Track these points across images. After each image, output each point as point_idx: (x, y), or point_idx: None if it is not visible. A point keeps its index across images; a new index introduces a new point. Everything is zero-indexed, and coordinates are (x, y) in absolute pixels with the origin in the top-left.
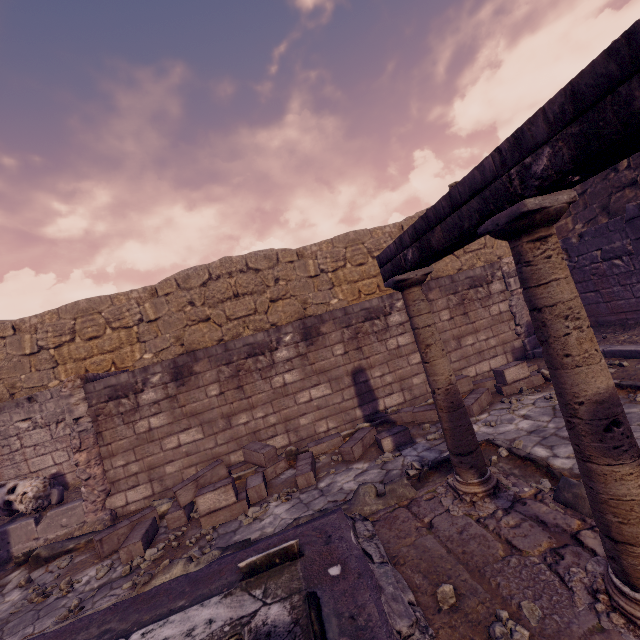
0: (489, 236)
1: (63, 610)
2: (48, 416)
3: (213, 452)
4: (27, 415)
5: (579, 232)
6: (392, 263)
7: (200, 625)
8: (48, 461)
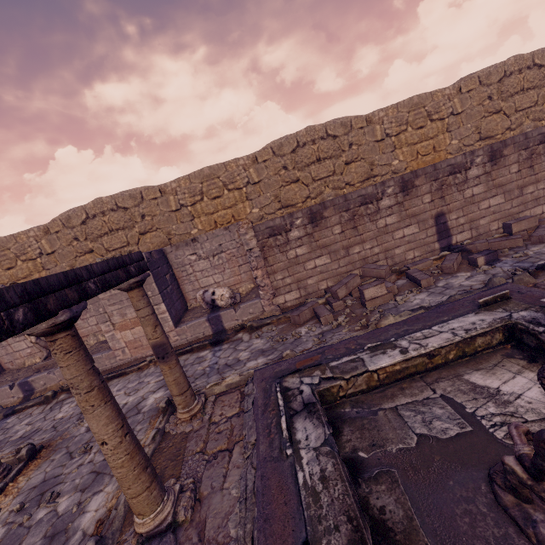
0: (542, 93)
1: (310, 342)
2: (207, 252)
3: (337, 271)
4: (193, 251)
5: None
6: None
7: (476, 321)
8: (210, 281)
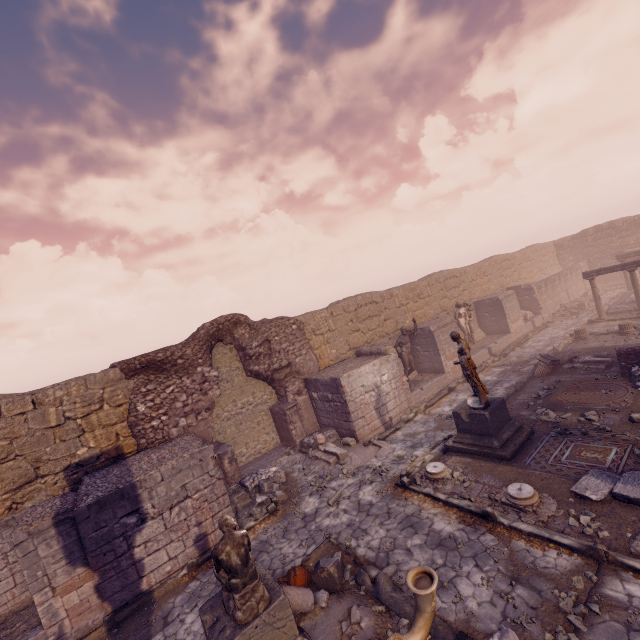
0: (549, 258)
1: (589, 314)
2: None
3: (553, 306)
4: None
5: (593, 258)
6: (623, 257)
7: None
8: None
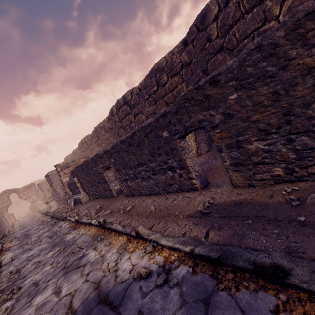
0: None
1: None
2: None
3: None
4: None
5: None
6: None
7: None
8: None
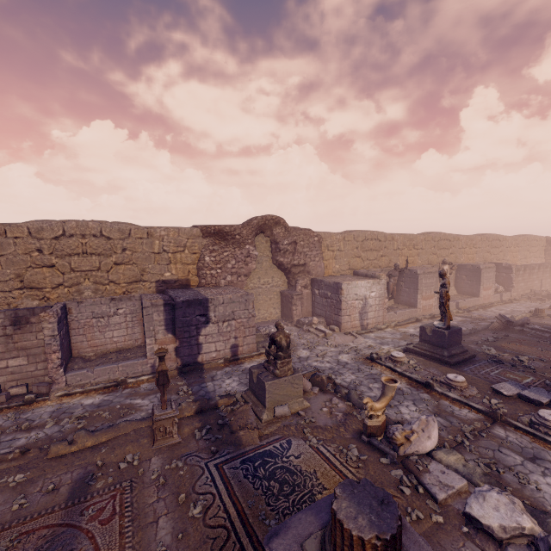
0: (537, 250)
1: None
2: None
3: (524, 289)
4: None
5: None
6: None
7: None
8: None
